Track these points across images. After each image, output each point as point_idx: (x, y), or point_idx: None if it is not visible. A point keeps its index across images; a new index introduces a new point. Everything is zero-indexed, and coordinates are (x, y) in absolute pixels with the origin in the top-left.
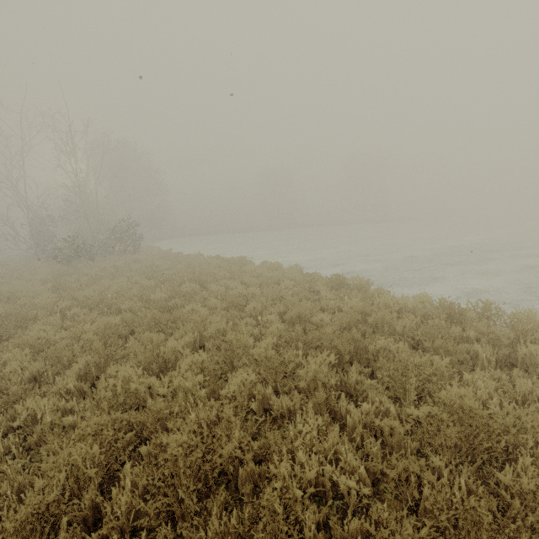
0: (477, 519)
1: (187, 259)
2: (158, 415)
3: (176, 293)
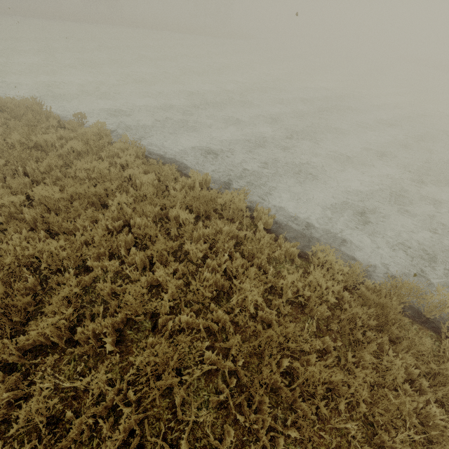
0: None
1: None
2: None
3: None
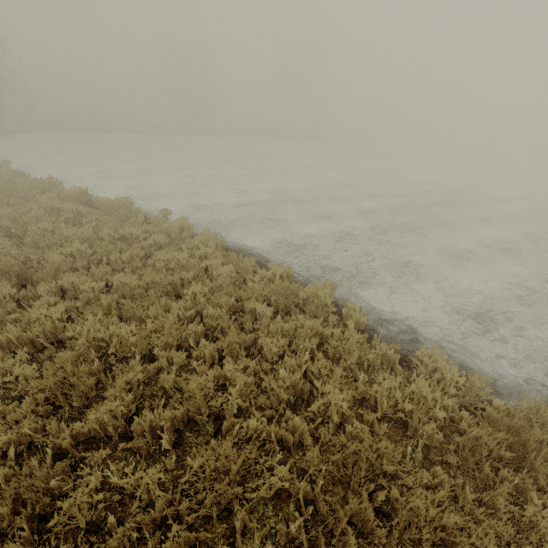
0: None
1: (27, 192)
2: None
3: None
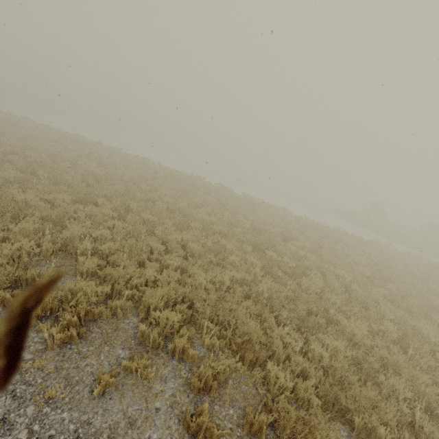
0: (82, 145)
1: None
2: (35, 136)
3: (9, 120)
